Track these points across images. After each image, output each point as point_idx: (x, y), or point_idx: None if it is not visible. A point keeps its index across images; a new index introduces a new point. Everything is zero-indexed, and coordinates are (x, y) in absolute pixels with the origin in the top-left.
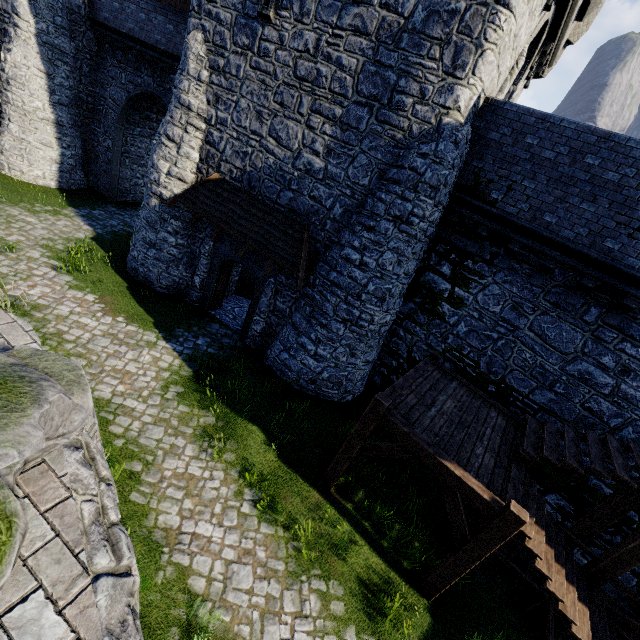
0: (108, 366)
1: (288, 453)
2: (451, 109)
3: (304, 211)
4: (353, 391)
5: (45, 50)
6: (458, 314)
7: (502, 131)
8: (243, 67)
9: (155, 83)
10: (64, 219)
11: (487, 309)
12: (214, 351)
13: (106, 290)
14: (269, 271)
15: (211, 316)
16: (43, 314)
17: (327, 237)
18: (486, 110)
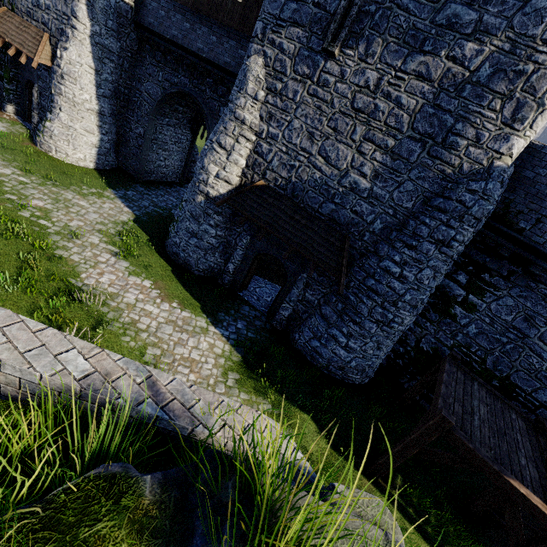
0: (177, 354)
1: (335, 440)
2: (504, 155)
3: (344, 222)
4: (370, 375)
5: (96, 49)
6: (470, 317)
7: (537, 171)
8: (300, 93)
9: (191, 84)
10: (108, 201)
11: (499, 317)
12: (253, 335)
13: (157, 275)
14: (312, 273)
15: (240, 298)
16: (116, 303)
17: (364, 246)
18: (523, 151)
